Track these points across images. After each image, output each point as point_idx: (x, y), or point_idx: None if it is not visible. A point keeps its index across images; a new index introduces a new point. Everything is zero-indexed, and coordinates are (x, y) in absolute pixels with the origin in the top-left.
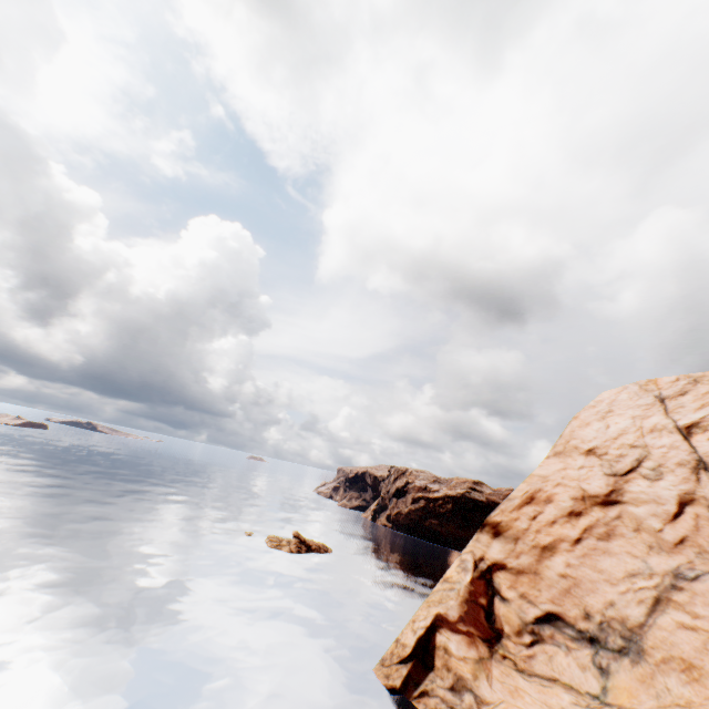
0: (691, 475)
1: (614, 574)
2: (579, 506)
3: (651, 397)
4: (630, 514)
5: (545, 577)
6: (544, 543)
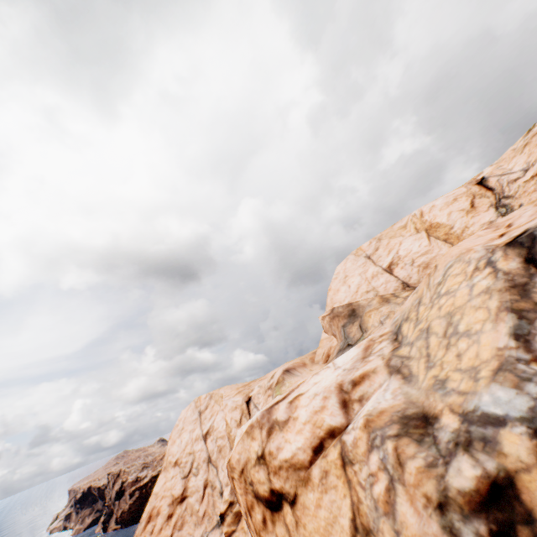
0: (207, 467)
1: None
2: (172, 509)
3: (198, 412)
4: (190, 504)
5: None
6: None
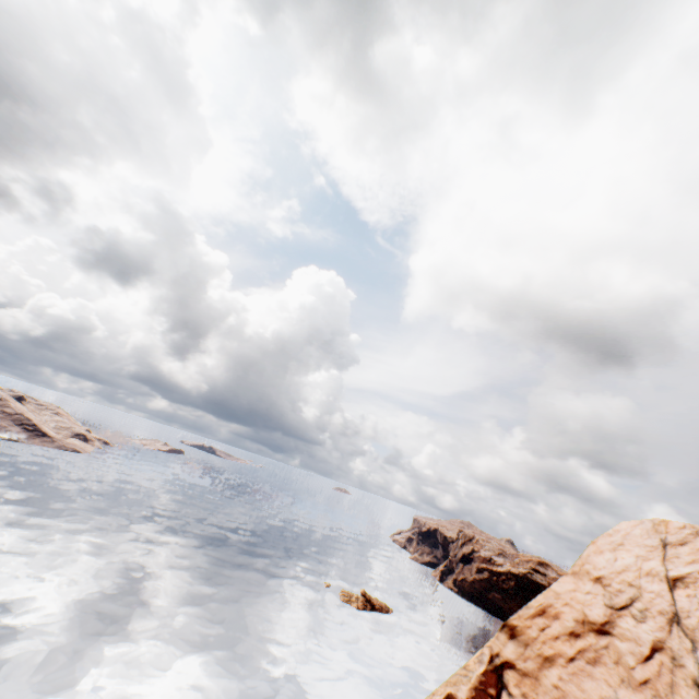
0: (666, 625)
1: (591, 695)
2: (579, 629)
3: (657, 539)
4: (615, 647)
5: (542, 684)
6: (546, 654)
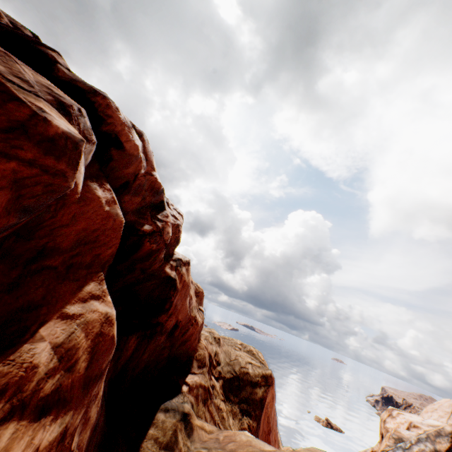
0: None
1: None
2: None
3: (451, 408)
4: None
5: None
6: None
